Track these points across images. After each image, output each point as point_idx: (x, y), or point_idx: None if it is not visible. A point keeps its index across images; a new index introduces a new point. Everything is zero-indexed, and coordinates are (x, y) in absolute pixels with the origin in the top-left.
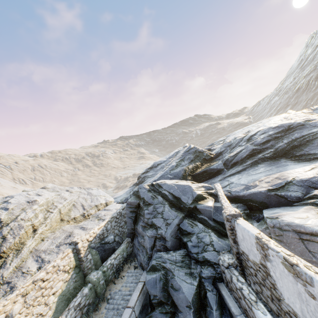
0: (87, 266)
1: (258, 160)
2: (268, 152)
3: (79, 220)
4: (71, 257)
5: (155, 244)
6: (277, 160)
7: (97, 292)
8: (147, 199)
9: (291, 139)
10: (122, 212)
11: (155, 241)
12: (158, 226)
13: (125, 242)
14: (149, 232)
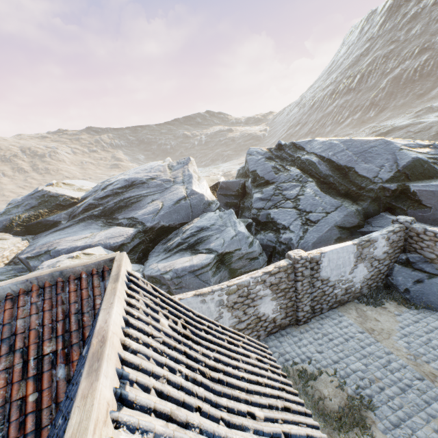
0: None
1: (86, 217)
2: (98, 209)
3: None
4: None
5: None
6: (99, 220)
7: None
8: None
9: (120, 199)
10: None
11: None
12: None
13: None
14: None
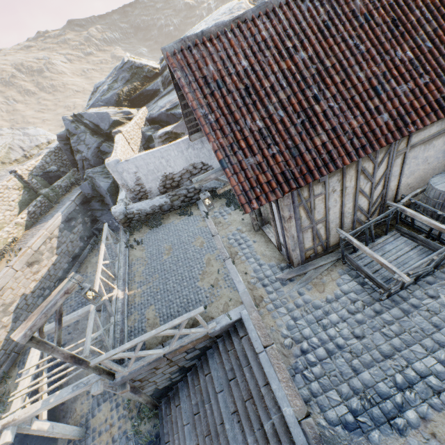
0: (36, 187)
1: None
2: None
3: (23, 161)
4: (17, 181)
5: (84, 165)
6: None
7: (50, 200)
8: (71, 131)
9: None
10: (61, 148)
11: (83, 163)
12: (82, 151)
13: (71, 171)
14: (77, 157)
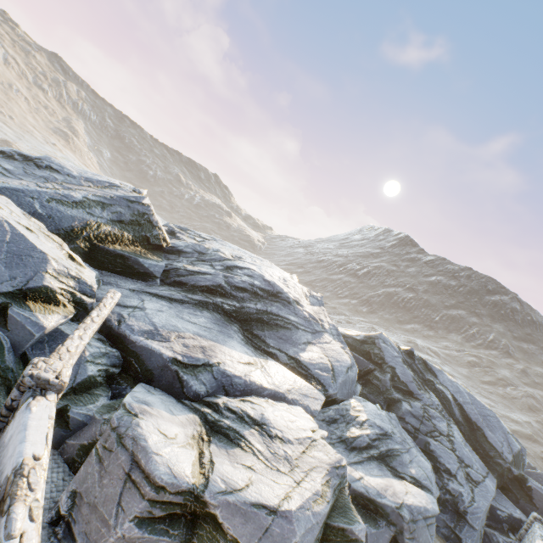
0: None
1: (212, 304)
2: (232, 303)
3: None
4: None
5: None
6: (230, 321)
7: None
8: None
9: (266, 310)
10: None
11: None
12: None
13: None
14: None
